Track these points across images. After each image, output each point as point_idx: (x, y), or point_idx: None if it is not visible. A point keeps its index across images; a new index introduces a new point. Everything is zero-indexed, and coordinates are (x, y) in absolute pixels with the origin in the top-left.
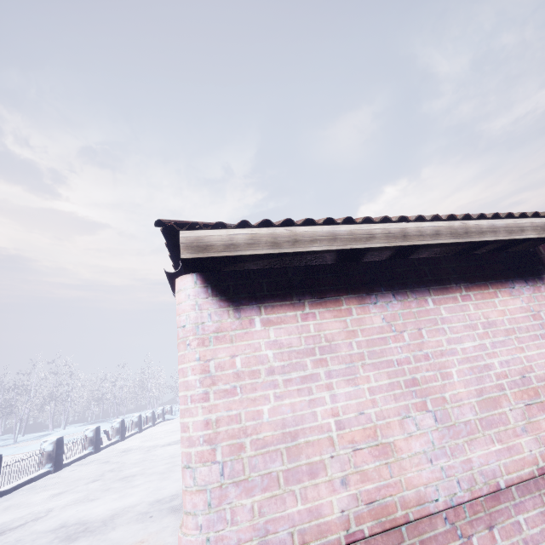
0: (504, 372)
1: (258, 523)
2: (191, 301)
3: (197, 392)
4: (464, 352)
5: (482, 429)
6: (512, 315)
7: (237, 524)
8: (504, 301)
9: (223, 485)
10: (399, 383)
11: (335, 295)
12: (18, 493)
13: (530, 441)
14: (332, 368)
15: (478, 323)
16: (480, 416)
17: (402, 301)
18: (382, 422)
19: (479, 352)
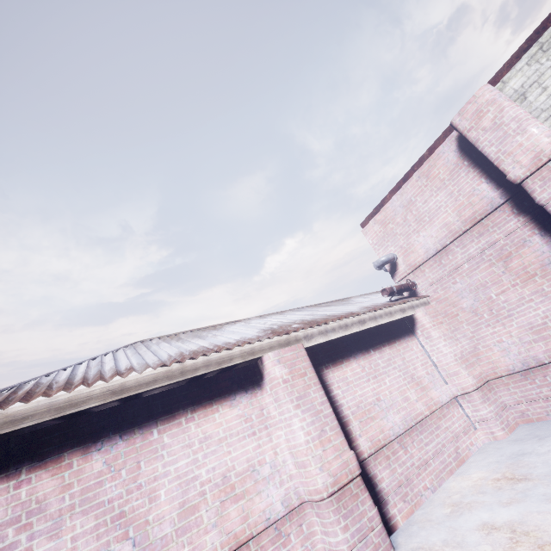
0: (209, 478)
1: None
2: None
3: None
4: (177, 471)
5: (177, 538)
6: (227, 424)
7: None
8: (224, 413)
9: None
10: (106, 521)
11: (59, 453)
12: None
13: (214, 535)
14: (37, 529)
15: (196, 440)
16: (178, 526)
17: (128, 439)
18: None
19: (191, 466)
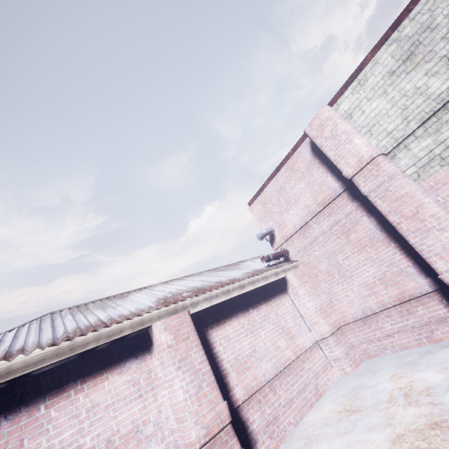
0: (93, 445)
1: None
2: None
3: None
4: (61, 443)
5: None
6: (116, 390)
7: None
8: (113, 380)
9: None
10: None
11: None
12: None
13: None
14: None
15: (83, 409)
16: None
17: (13, 418)
18: None
19: (76, 436)
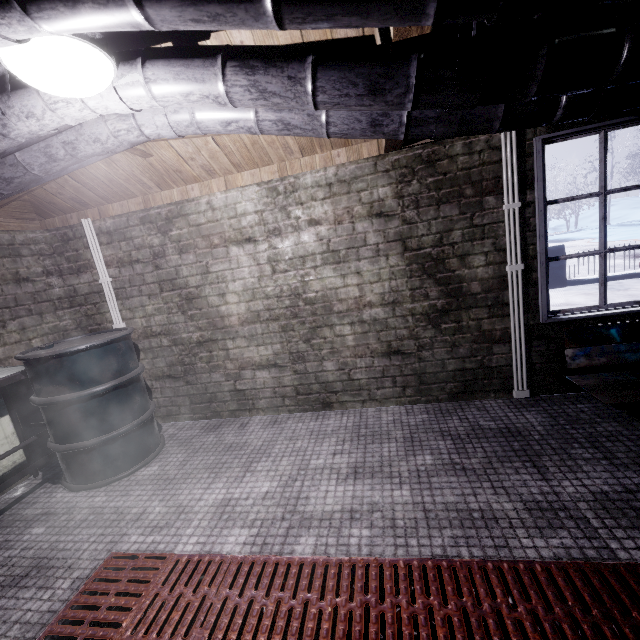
0: None
1: None
2: None
3: None
4: None
5: None
6: None
7: None
8: None
9: None
10: None
11: None
12: (594, 286)
13: None
14: None
15: None
16: None
17: None
18: None
19: None
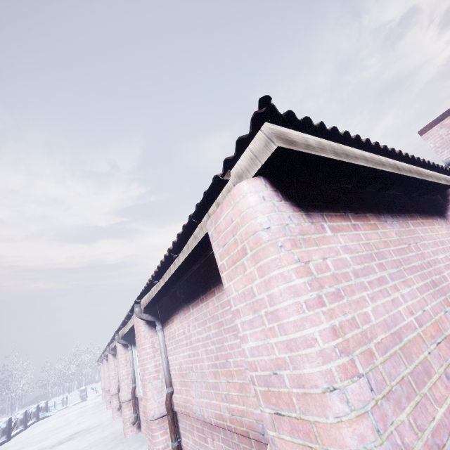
0: None
1: (428, 439)
2: (267, 202)
3: (311, 296)
4: (443, 261)
5: None
6: (446, 238)
7: (411, 447)
8: (439, 228)
9: (378, 402)
10: (428, 284)
11: (363, 212)
12: None
13: None
14: (390, 271)
15: (437, 241)
16: None
17: (397, 221)
18: (437, 317)
19: (448, 261)
